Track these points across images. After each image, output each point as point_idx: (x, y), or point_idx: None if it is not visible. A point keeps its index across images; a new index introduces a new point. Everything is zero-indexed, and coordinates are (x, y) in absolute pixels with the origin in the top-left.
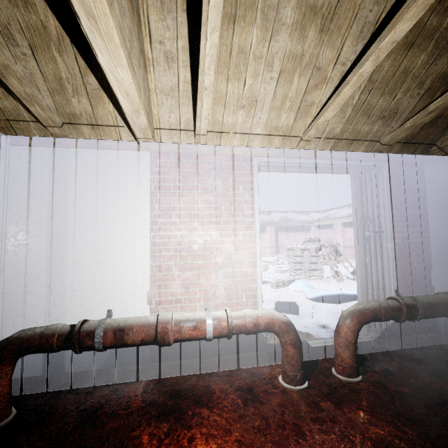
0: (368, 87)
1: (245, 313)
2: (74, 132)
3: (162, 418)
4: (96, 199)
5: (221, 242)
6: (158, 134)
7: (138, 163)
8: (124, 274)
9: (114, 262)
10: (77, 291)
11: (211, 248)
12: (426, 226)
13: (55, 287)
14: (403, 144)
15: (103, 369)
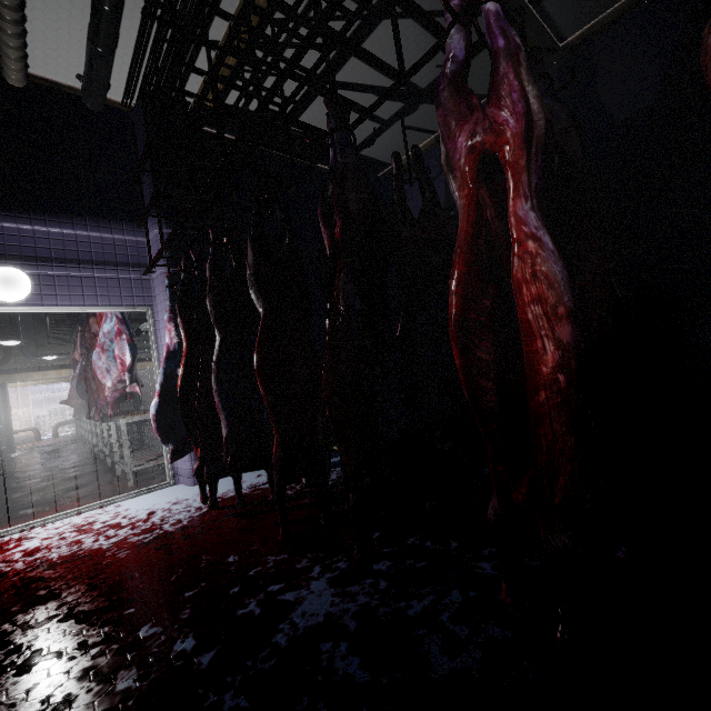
0: None
1: (22, 428)
2: None
3: None
4: None
5: (17, 412)
6: None
7: None
8: None
9: None
10: None
11: (13, 415)
12: None
13: None
14: None
15: None
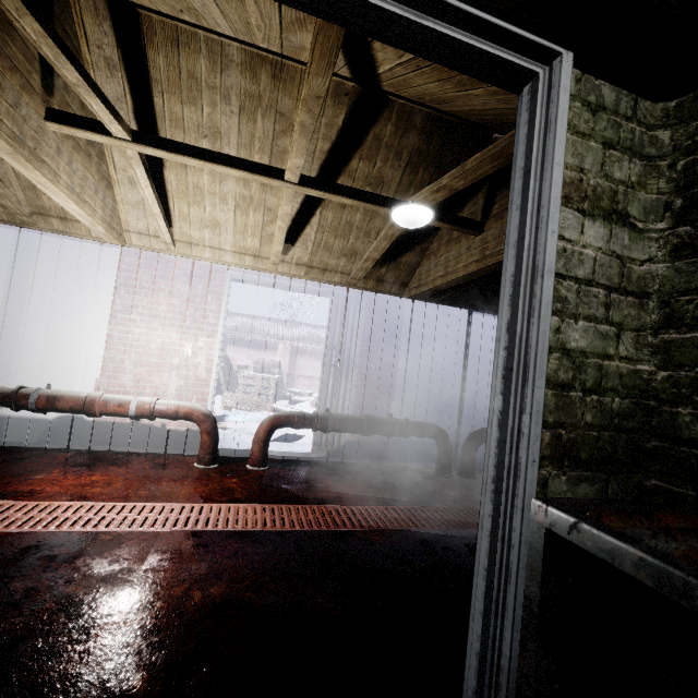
0: (321, 230)
1: (170, 402)
2: (43, 221)
3: (77, 467)
4: (57, 286)
5: (180, 345)
6: (128, 236)
7: (106, 258)
8: (75, 360)
9: (67, 348)
10: (25, 369)
11: (168, 349)
12: (396, 361)
13: (3, 362)
14: (377, 281)
15: (41, 443)
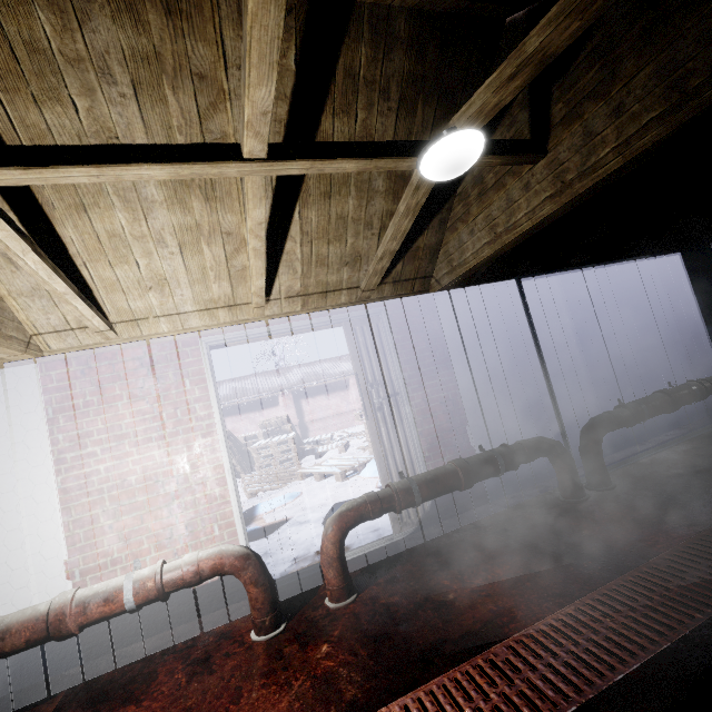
0: (306, 239)
1: (183, 561)
2: None
3: None
4: None
5: (170, 463)
6: (41, 341)
7: (21, 383)
8: (22, 547)
9: (3, 534)
10: None
11: (155, 474)
12: (451, 374)
13: None
14: (393, 284)
15: (9, 694)
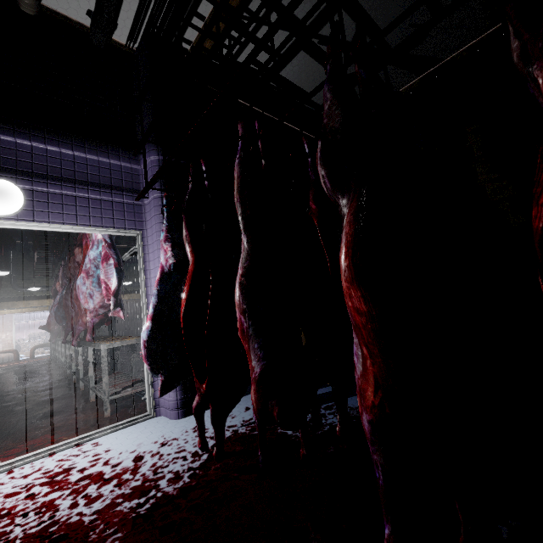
0: None
1: (4, 349)
2: None
3: None
4: None
5: (1, 336)
6: None
7: None
8: None
9: None
10: None
11: None
12: None
13: None
14: None
15: None
